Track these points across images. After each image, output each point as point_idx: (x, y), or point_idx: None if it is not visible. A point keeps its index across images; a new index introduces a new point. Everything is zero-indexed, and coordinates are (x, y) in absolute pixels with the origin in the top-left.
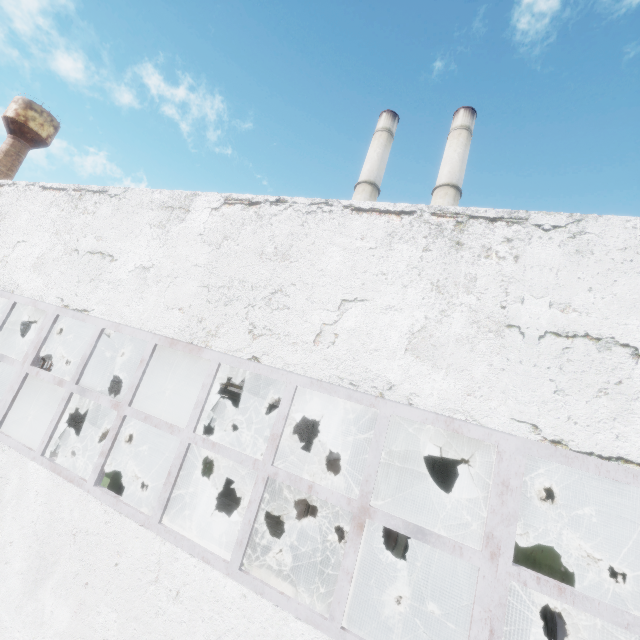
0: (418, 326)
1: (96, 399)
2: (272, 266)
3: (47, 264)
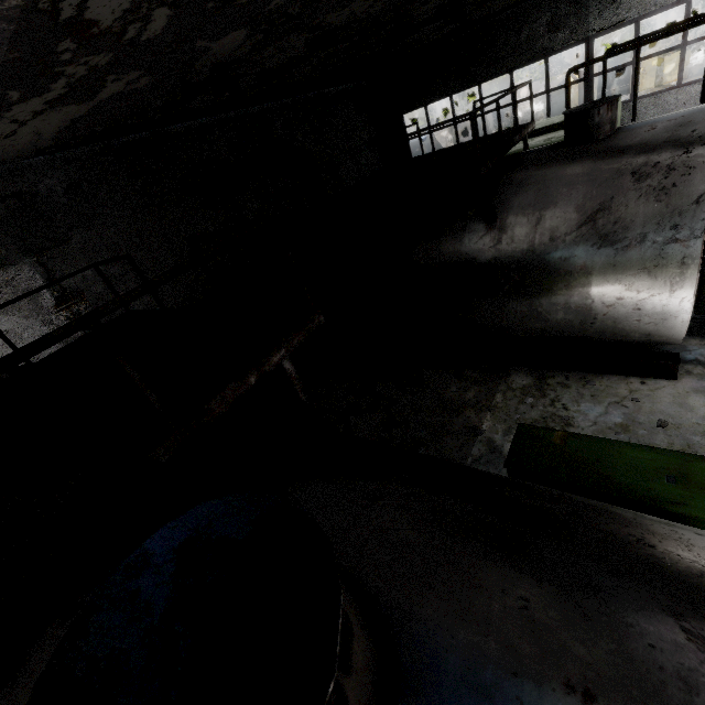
0: None
1: None
2: None
3: None
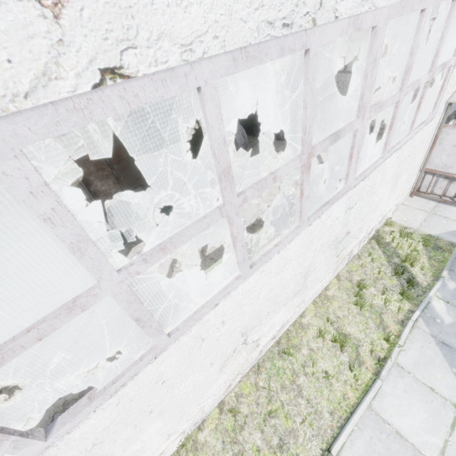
0: None
1: None
2: None
3: None
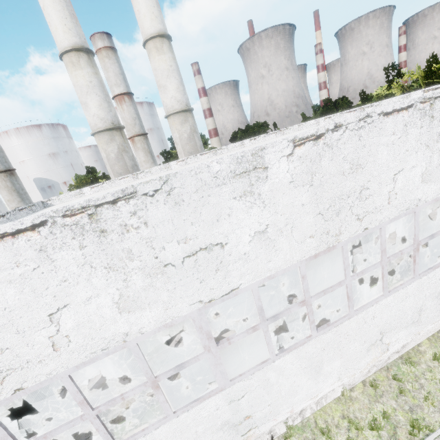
0: (424, 169)
1: (289, 313)
2: (353, 177)
3: (141, 298)
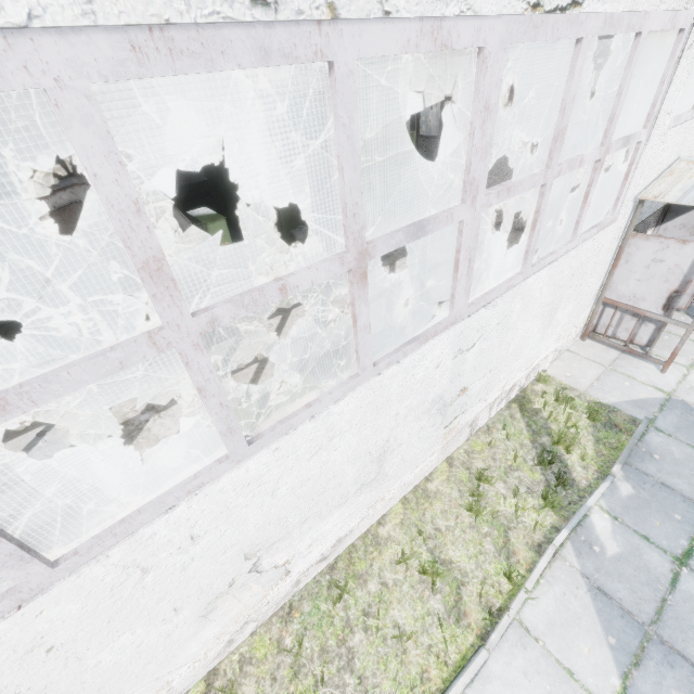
0: None
1: None
2: None
3: None
